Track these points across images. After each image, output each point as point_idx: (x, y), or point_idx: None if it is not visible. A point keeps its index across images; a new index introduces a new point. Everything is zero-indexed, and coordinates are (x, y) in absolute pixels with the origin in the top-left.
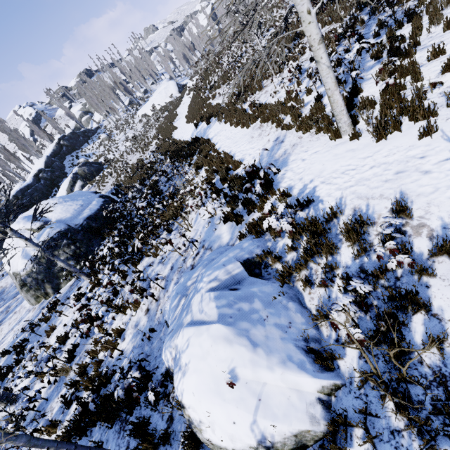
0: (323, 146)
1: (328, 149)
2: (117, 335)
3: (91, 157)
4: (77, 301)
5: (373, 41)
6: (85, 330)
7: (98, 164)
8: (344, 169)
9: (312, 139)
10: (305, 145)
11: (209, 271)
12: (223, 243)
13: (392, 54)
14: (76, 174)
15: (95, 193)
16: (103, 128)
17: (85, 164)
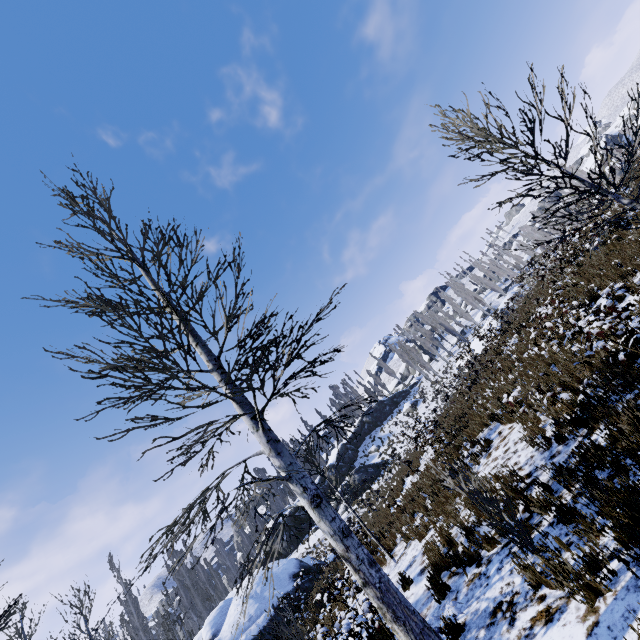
0: None
1: None
2: None
3: (383, 443)
4: None
5: None
6: None
7: (375, 467)
8: None
9: None
10: None
11: None
12: None
13: None
14: (346, 485)
15: (294, 575)
16: (417, 386)
17: (358, 470)
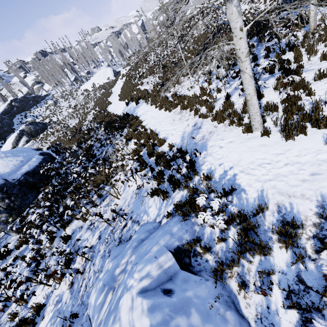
0: (236, 137)
1: (241, 141)
2: (35, 313)
3: (37, 118)
4: (3, 258)
5: (264, 60)
6: (3, 300)
7: (43, 124)
8: (260, 162)
9: (226, 129)
10: (220, 133)
11: (141, 264)
12: (150, 218)
13: (284, 72)
14: (23, 130)
15: (36, 149)
16: (51, 96)
17: (31, 123)
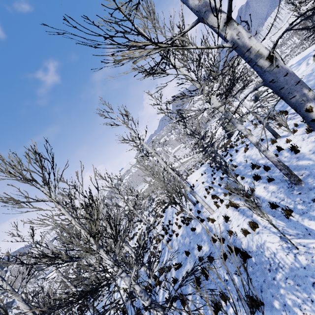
0: None
1: None
2: None
3: None
4: None
5: None
6: None
7: None
8: None
9: None
10: None
11: None
12: None
13: None
14: None
15: None
16: None
17: None
